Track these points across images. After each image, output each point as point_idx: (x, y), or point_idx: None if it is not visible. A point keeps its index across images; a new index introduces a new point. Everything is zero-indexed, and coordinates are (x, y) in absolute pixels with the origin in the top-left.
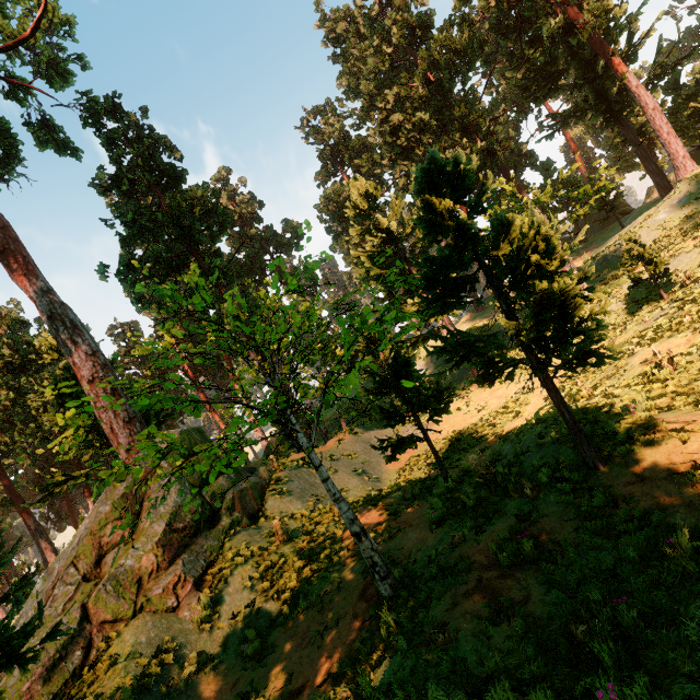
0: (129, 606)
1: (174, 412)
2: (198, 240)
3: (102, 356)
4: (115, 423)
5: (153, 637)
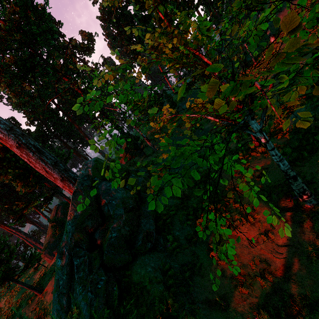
0: (128, 256)
1: (70, 156)
2: (39, 42)
3: (17, 129)
4: (47, 167)
5: (154, 266)
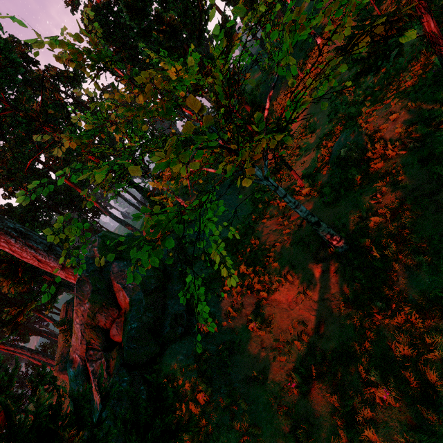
0: (154, 347)
1: None
2: None
3: None
4: (38, 255)
5: (186, 353)
